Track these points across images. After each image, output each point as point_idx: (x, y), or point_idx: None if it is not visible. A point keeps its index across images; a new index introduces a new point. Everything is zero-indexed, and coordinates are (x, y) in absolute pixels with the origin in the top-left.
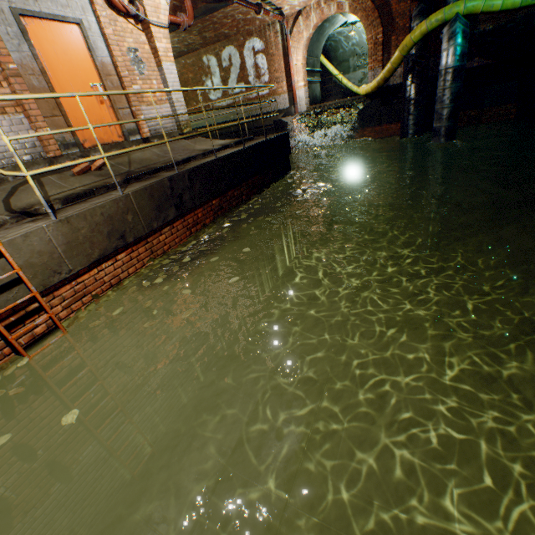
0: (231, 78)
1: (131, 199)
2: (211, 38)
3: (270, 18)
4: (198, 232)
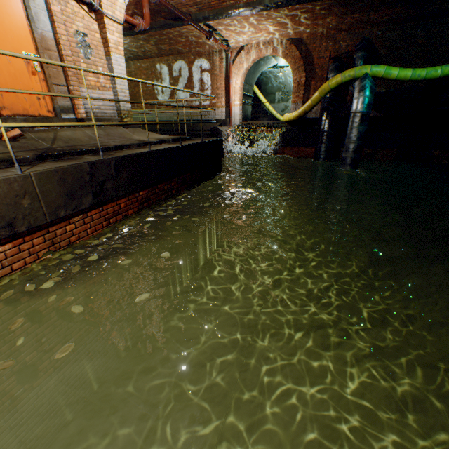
0: (178, 86)
1: (33, 180)
2: (166, 51)
3: (218, 46)
4: (118, 223)
